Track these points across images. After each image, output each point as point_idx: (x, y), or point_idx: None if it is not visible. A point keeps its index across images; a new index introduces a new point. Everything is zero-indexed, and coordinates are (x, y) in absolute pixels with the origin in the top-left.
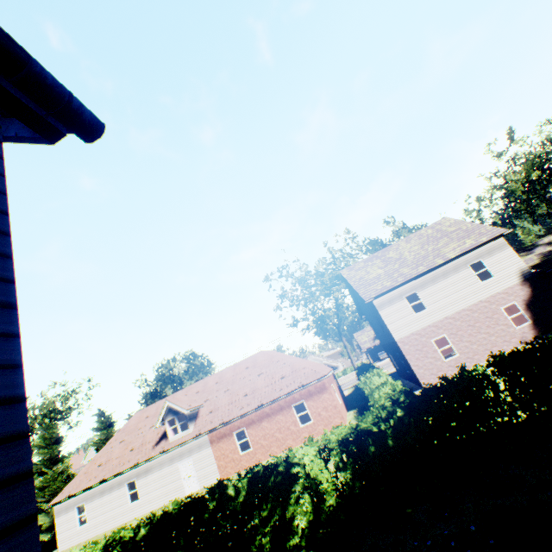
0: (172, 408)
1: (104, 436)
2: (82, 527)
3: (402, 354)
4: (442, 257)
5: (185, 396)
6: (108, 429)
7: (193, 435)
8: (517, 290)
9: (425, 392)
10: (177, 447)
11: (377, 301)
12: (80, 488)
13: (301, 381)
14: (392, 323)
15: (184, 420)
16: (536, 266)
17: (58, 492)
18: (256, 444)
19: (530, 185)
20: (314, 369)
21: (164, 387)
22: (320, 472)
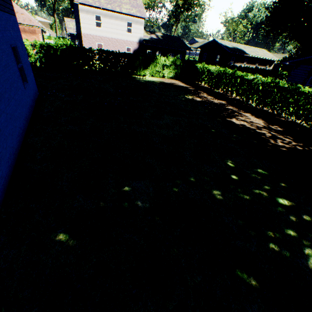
0: None
1: None
2: None
3: (82, 41)
4: (120, 9)
5: None
6: None
7: None
8: (135, 44)
9: (75, 47)
10: None
11: (81, 7)
12: None
13: (20, 21)
14: (83, 24)
15: None
16: (145, 40)
17: None
18: None
19: (177, 6)
20: (31, 19)
21: None
22: (31, 50)
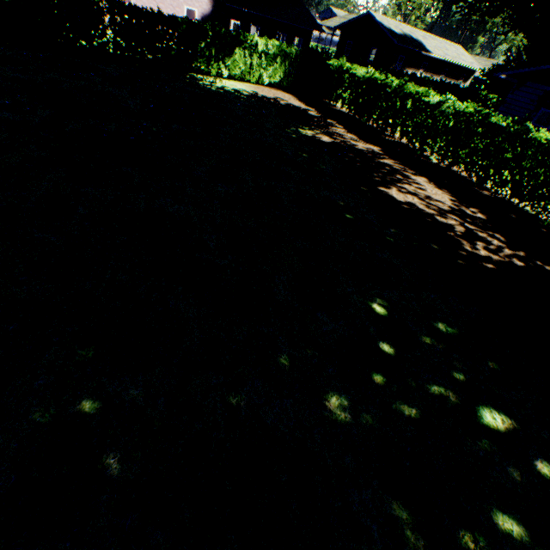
0: None
1: None
2: None
3: None
4: None
5: None
6: None
7: None
8: (205, 3)
9: None
10: None
11: None
12: None
13: None
14: None
15: None
16: None
17: None
18: None
19: None
20: None
21: None
22: None
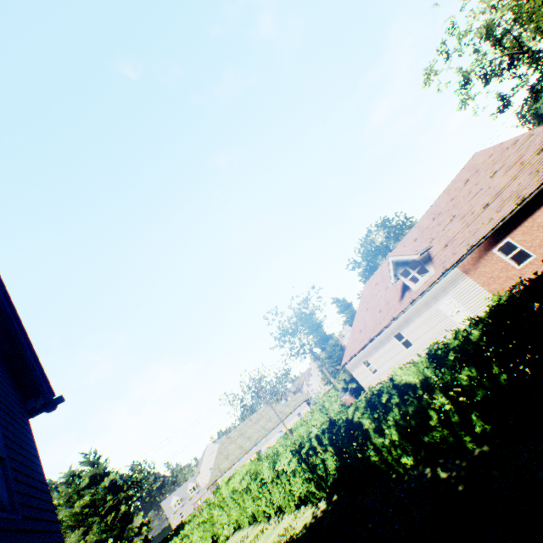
0: (398, 262)
1: (349, 315)
2: (375, 375)
3: None
4: None
5: (404, 248)
6: (348, 309)
7: (438, 275)
8: None
9: None
10: (425, 292)
11: None
12: (356, 350)
13: None
14: None
15: (413, 276)
16: None
17: (341, 357)
18: (538, 249)
19: None
20: None
21: (374, 261)
22: None
